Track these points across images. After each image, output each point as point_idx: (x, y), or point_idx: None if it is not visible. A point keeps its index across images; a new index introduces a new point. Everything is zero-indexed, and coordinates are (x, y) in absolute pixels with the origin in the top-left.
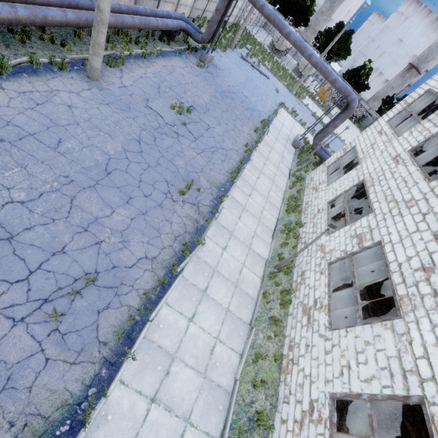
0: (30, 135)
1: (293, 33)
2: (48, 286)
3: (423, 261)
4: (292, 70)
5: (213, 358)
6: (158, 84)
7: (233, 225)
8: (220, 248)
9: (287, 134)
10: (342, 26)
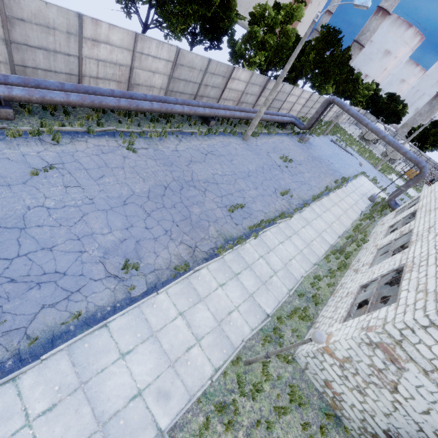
0: (223, 155)
1: (370, 124)
2: (227, 202)
3: (430, 225)
4: (380, 154)
5: (290, 263)
6: (274, 147)
7: (310, 219)
8: (300, 226)
9: (365, 192)
10: (437, 123)
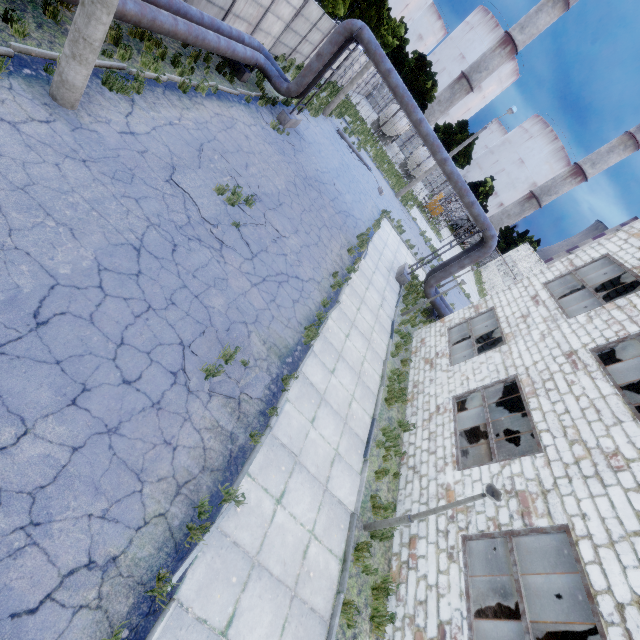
0: None
1: (426, 123)
2: None
3: None
4: (399, 164)
5: None
6: (201, 143)
7: (300, 440)
8: (272, 500)
9: (391, 260)
10: (465, 126)
